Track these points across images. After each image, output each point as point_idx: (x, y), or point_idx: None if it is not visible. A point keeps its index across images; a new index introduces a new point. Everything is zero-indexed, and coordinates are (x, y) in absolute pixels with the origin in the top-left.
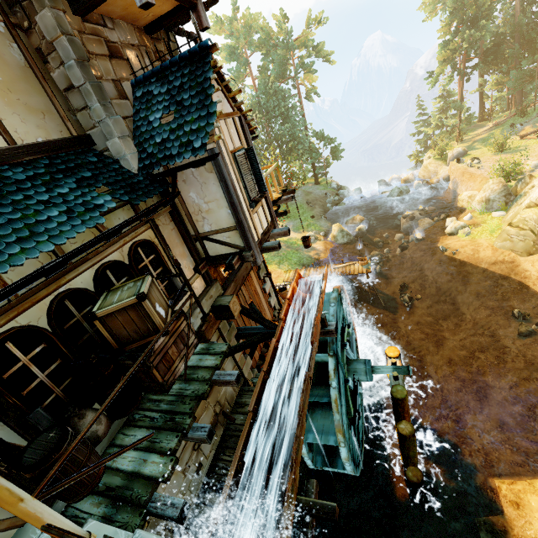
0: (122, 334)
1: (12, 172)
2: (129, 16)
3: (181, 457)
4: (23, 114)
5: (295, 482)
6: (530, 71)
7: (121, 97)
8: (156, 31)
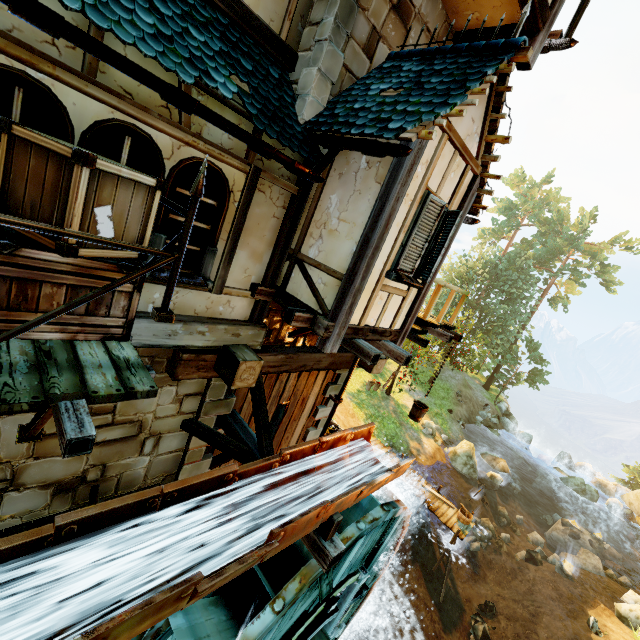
0: (16, 192)
1: None
2: None
3: None
4: None
5: None
6: None
7: (366, 50)
8: None
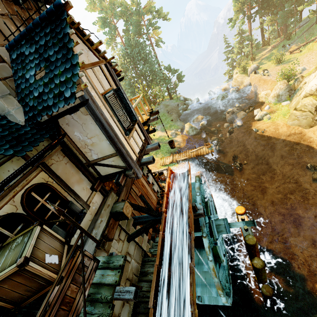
0: (14, 297)
1: None
2: None
3: None
4: None
5: None
6: (290, 11)
7: None
8: (24, 1)
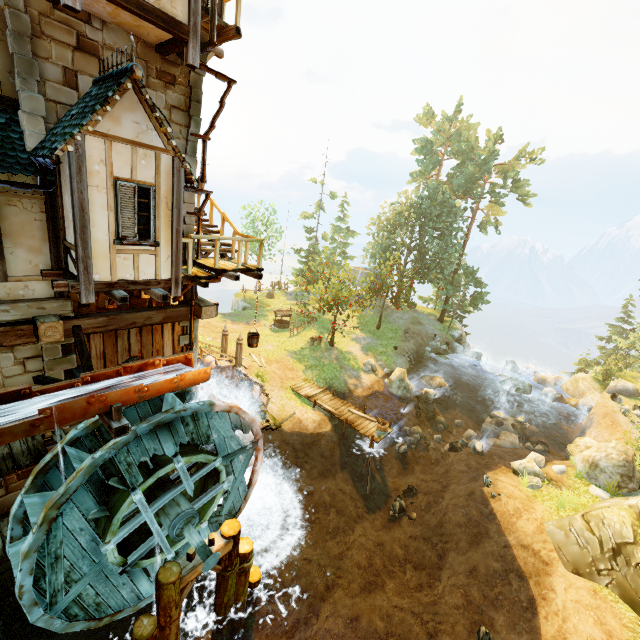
0: None
1: None
2: (127, 27)
3: None
4: None
5: None
6: None
7: (68, 84)
8: (166, 54)
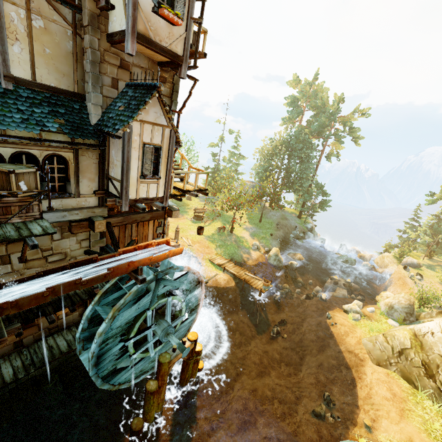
0: None
1: (23, 91)
2: (146, 54)
3: (1, 276)
4: (52, 71)
5: (2, 309)
6: None
7: (113, 87)
8: (164, 67)
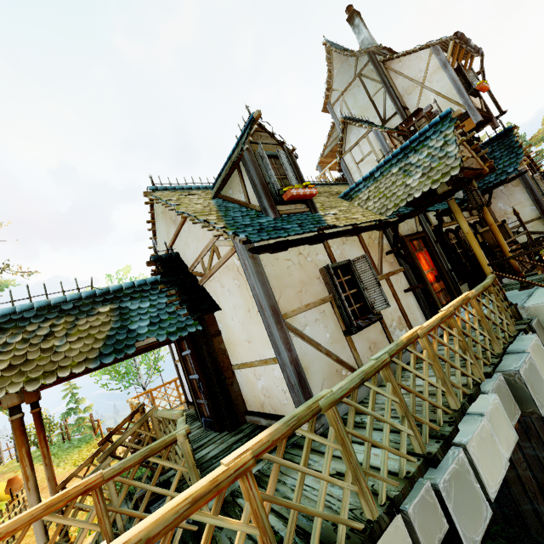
0: (490, 243)
1: None
2: None
3: None
4: None
5: None
6: None
7: None
8: None
